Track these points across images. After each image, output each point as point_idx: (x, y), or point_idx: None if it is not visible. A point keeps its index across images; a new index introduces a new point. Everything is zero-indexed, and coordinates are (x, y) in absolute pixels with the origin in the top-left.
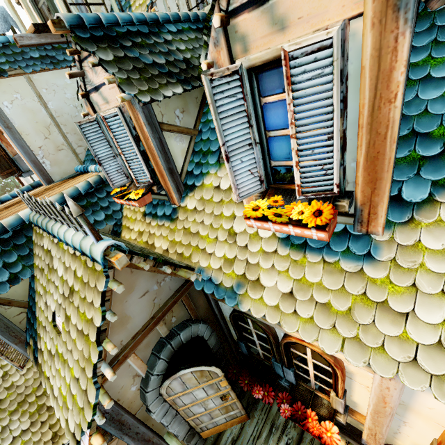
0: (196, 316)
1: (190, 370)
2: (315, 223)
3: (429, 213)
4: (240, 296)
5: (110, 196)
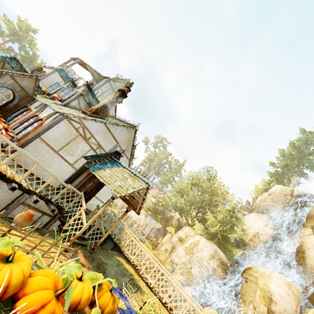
0: (20, 100)
1: (11, 92)
2: (58, 95)
3: (66, 107)
4: (37, 98)
5: (40, 92)
